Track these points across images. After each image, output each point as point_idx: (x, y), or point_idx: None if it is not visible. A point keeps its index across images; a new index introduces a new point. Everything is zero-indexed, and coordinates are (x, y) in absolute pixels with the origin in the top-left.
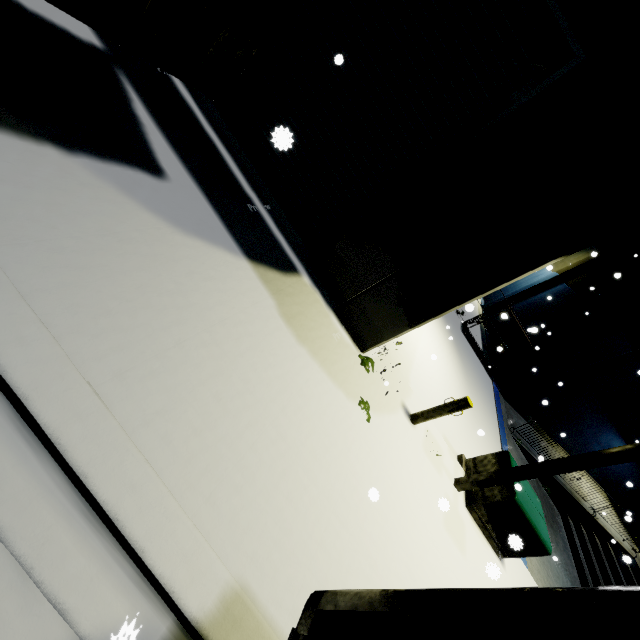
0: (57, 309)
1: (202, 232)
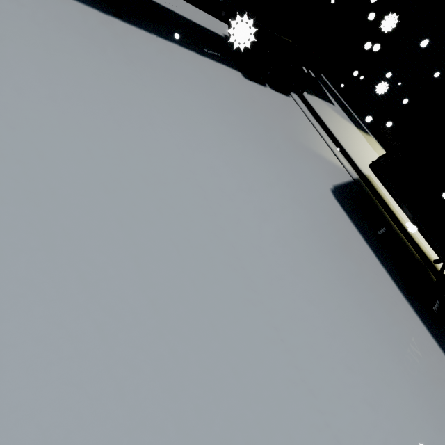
0: (332, 124)
1: (345, 118)
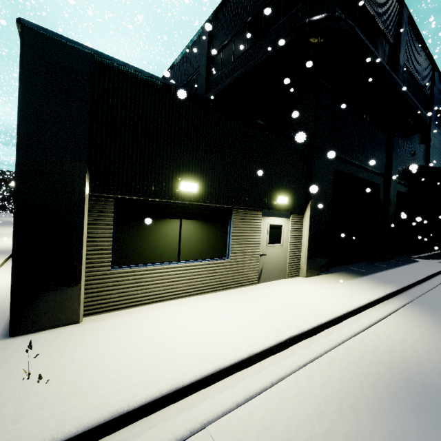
0: None
1: None
